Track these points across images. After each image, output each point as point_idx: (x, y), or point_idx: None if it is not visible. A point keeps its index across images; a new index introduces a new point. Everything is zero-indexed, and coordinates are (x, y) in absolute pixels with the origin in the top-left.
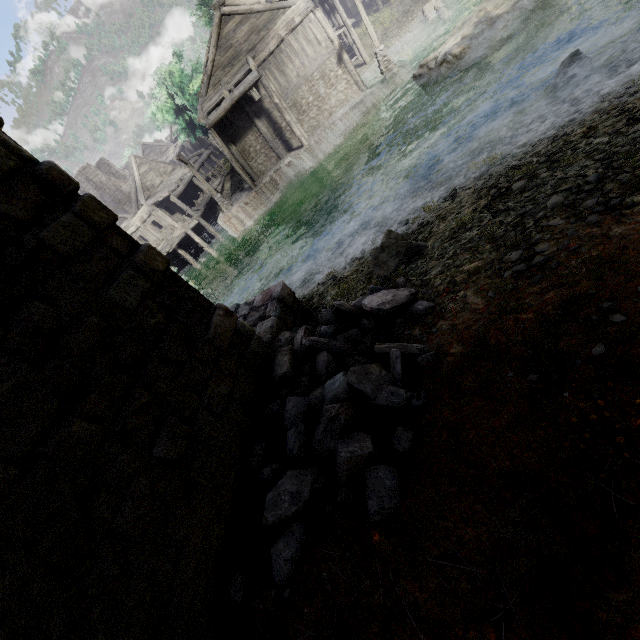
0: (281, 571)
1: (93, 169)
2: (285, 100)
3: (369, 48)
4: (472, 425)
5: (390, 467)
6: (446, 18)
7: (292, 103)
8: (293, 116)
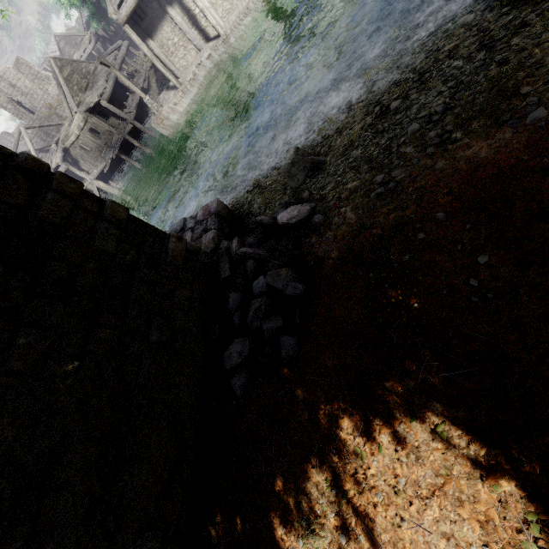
0: (237, 392)
1: (13, 72)
2: None
3: None
4: (337, 305)
5: (293, 332)
6: None
7: None
8: (205, 0)
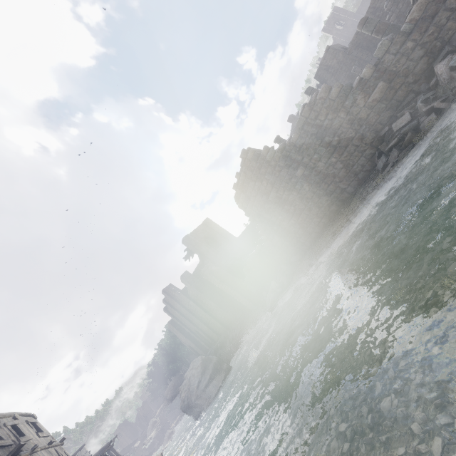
0: None
1: None
2: None
3: None
4: None
5: None
6: None
7: None
8: None
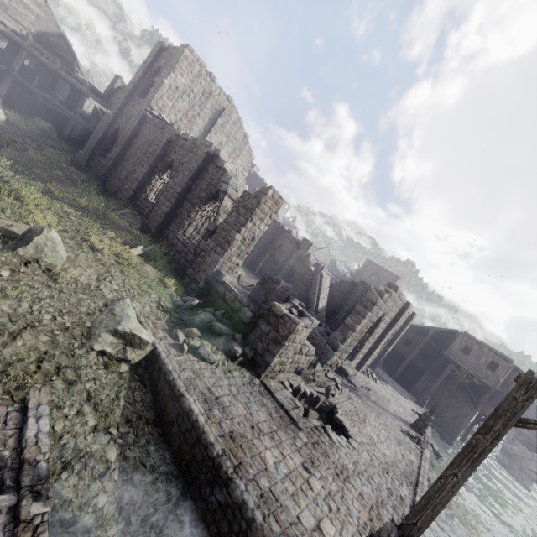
0: None
1: None
2: None
3: None
4: None
5: None
6: None
7: None
8: None
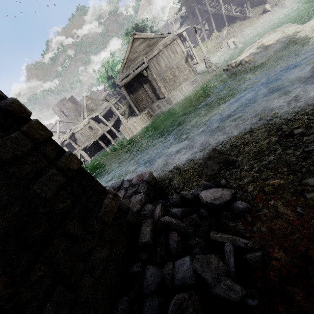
0: None
1: (66, 100)
2: (159, 76)
3: (200, 57)
4: None
5: None
6: (238, 46)
7: (162, 78)
8: (162, 84)
